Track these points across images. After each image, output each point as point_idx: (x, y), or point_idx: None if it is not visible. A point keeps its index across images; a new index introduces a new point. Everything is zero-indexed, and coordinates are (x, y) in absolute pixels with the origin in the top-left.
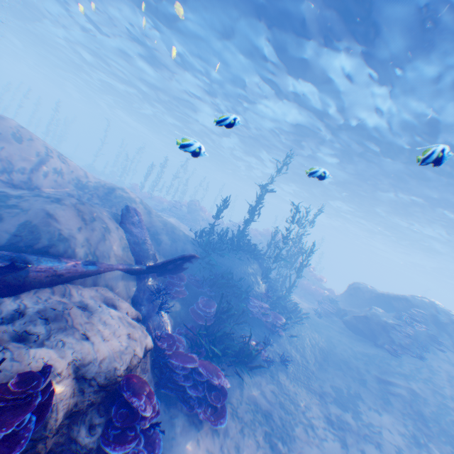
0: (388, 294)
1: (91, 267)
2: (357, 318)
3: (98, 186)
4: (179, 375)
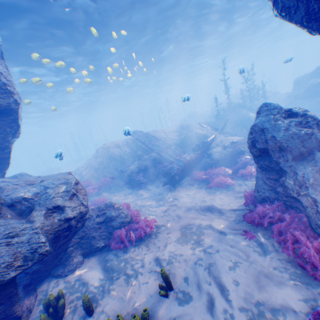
0: (314, 70)
1: (213, 136)
2: (304, 93)
3: (178, 128)
4: None
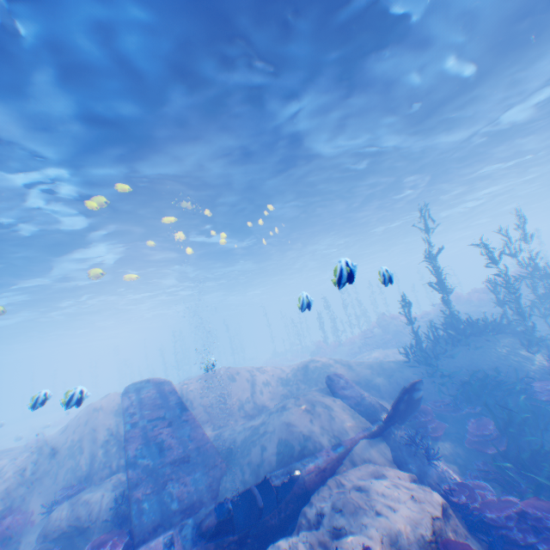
0: None
1: (339, 448)
2: None
3: (294, 372)
4: (509, 530)
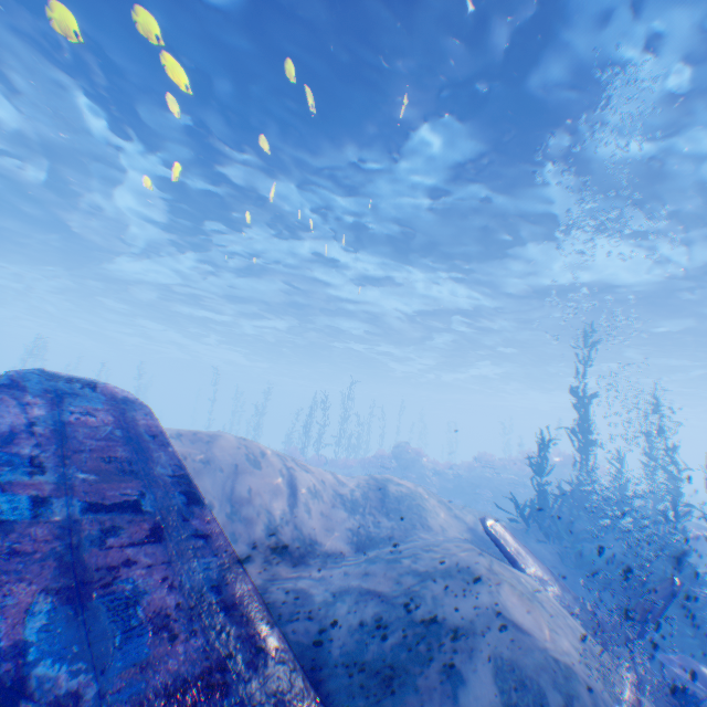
0: None
1: None
2: None
3: (364, 491)
4: None
